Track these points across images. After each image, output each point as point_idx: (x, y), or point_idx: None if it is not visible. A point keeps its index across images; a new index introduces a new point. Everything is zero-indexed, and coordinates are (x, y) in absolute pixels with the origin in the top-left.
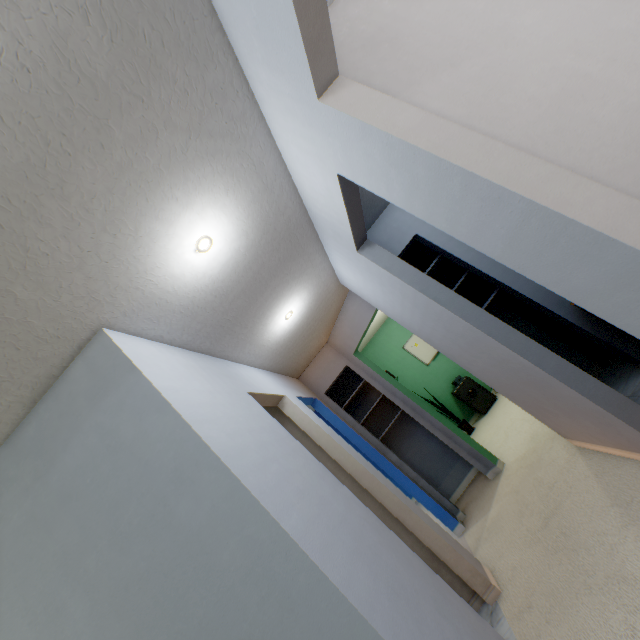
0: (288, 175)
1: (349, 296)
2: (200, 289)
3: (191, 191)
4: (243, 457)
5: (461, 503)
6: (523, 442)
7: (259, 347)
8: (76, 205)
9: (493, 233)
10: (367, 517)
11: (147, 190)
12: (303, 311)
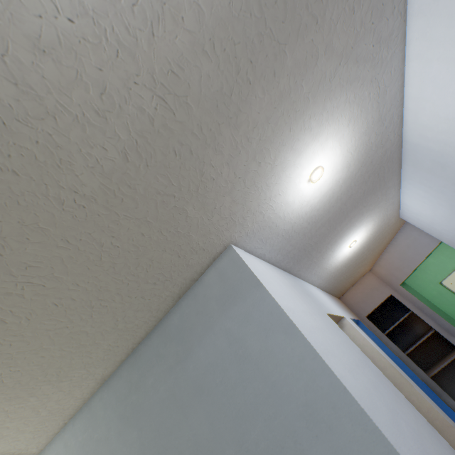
0: (400, 105)
1: (402, 230)
2: (300, 216)
3: (322, 121)
4: (377, 409)
5: None
6: None
7: (322, 269)
8: (241, 134)
9: None
10: None
11: (292, 120)
12: (363, 241)
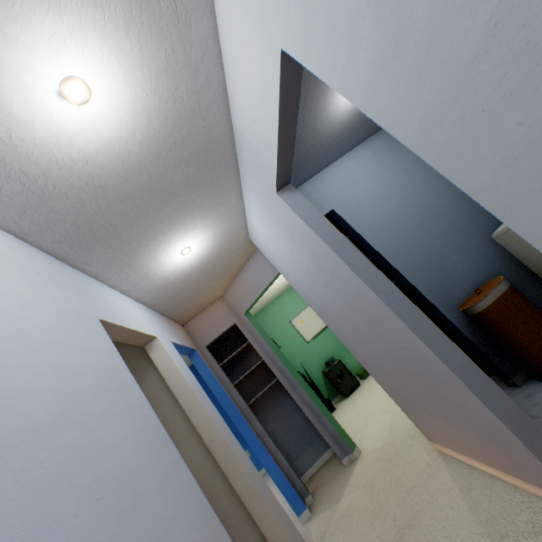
0: (221, 66)
1: (255, 255)
2: (61, 161)
3: None
4: None
5: (312, 484)
6: (382, 433)
7: (142, 276)
8: None
9: (496, 139)
10: (204, 523)
11: None
12: (204, 253)
